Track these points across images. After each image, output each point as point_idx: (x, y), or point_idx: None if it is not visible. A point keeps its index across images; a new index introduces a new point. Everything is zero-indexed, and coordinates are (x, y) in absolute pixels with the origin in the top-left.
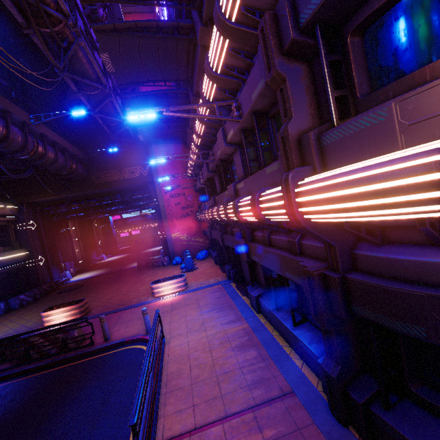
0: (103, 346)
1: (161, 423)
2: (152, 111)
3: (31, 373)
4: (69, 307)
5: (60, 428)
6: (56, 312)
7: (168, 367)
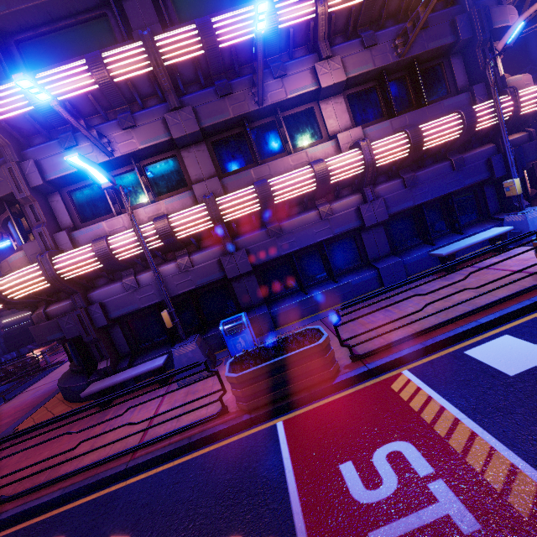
0: (44, 367)
1: (30, 388)
2: (8, 241)
3: (6, 384)
4: (42, 349)
5: (0, 398)
6: (34, 353)
7: (56, 370)
